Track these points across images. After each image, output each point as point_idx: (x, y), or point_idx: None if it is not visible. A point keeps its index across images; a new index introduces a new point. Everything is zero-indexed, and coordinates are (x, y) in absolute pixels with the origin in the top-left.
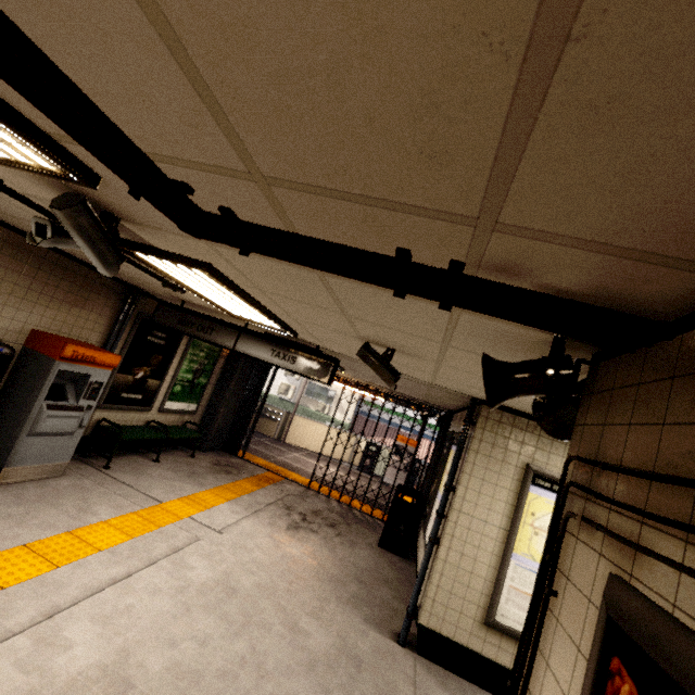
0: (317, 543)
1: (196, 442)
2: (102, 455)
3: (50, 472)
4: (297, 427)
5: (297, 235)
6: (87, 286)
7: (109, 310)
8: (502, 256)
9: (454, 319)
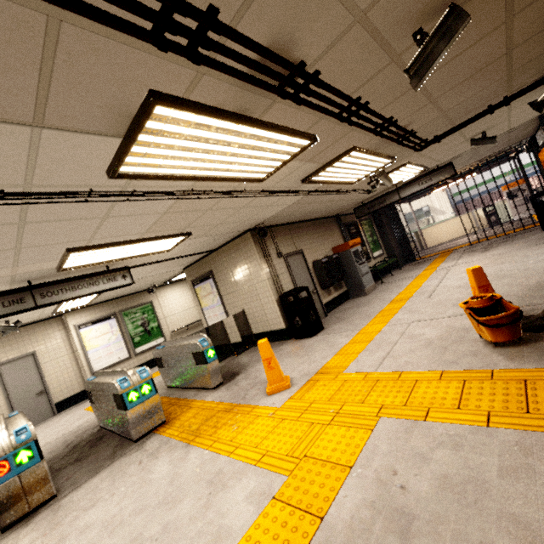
0: (504, 247)
1: (393, 266)
2: (376, 280)
3: (373, 288)
4: (427, 236)
5: (458, 125)
6: (328, 225)
7: (337, 229)
8: (516, 89)
9: (509, 104)
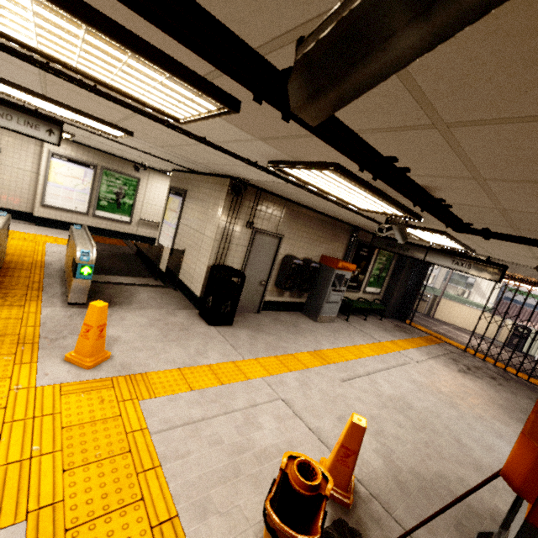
0: (483, 385)
1: (379, 312)
2: (344, 314)
3: (330, 320)
4: (443, 307)
5: (523, 238)
6: (338, 230)
7: (345, 240)
8: None
9: None
